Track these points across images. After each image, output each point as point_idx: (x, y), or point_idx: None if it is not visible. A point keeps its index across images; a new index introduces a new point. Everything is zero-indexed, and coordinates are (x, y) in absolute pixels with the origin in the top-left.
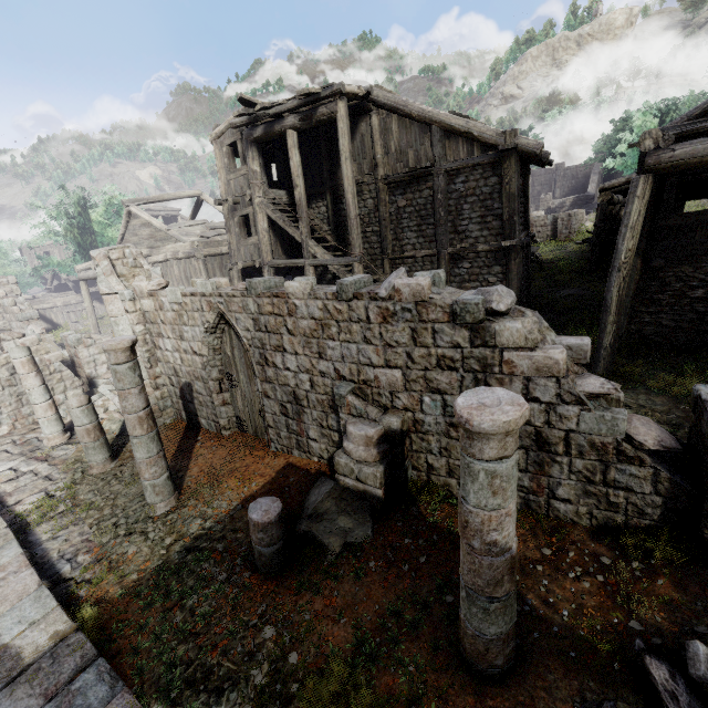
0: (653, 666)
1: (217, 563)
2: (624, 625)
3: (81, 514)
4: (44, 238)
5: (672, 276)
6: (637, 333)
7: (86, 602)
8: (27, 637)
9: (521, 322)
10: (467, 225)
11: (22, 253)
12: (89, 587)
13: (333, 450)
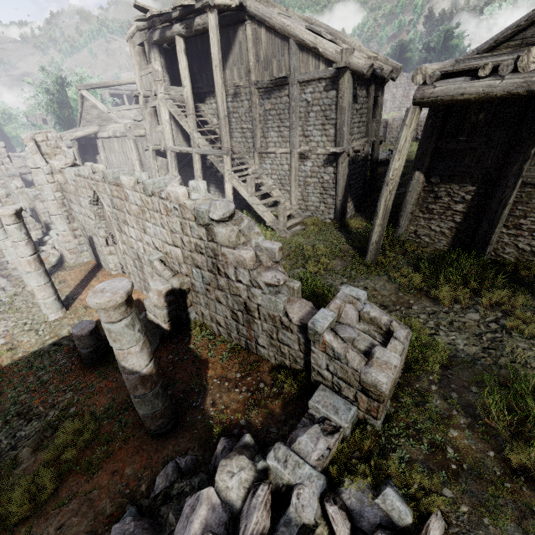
0: (220, 443)
1: (65, 354)
2: (237, 421)
3: (10, 314)
4: (34, 109)
5: (443, 191)
6: (414, 233)
7: None
8: None
9: (226, 229)
10: (311, 130)
11: (28, 119)
12: None
13: None
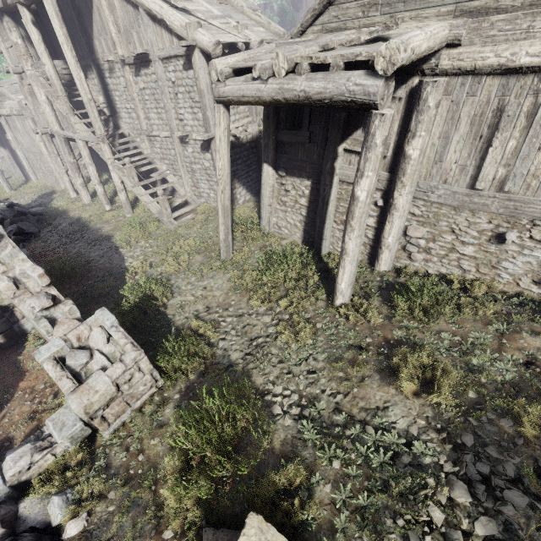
0: None
1: None
2: (7, 434)
3: None
4: None
5: (290, 184)
6: (276, 224)
7: None
8: None
9: None
10: (183, 113)
11: None
12: None
13: None
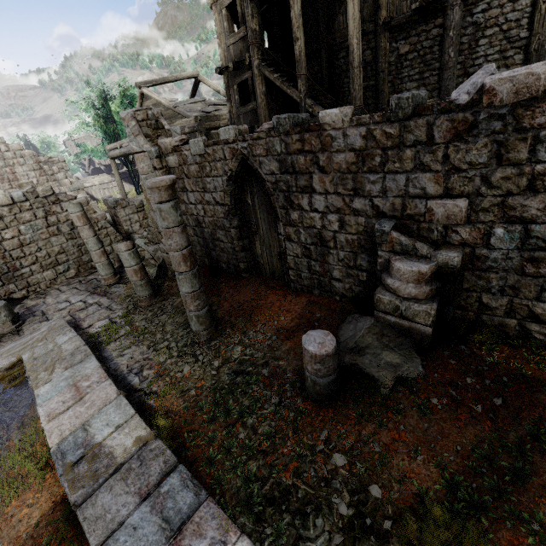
0: None
1: (266, 387)
2: None
3: (139, 338)
4: (79, 128)
5: None
6: None
7: (157, 411)
8: (115, 439)
9: None
10: (480, 64)
11: (66, 145)
12: (157, 399)
13: (359, 290)
